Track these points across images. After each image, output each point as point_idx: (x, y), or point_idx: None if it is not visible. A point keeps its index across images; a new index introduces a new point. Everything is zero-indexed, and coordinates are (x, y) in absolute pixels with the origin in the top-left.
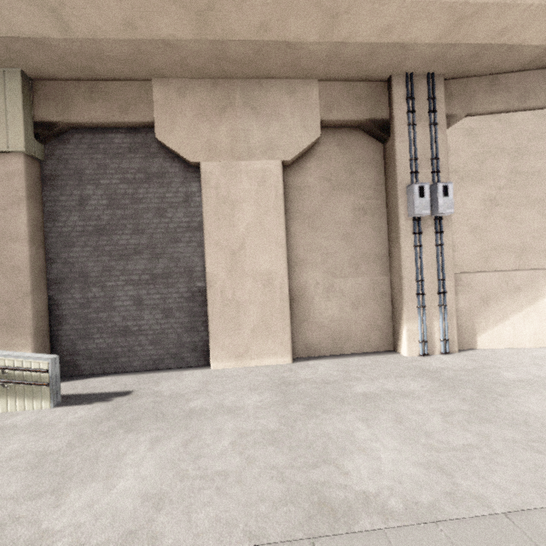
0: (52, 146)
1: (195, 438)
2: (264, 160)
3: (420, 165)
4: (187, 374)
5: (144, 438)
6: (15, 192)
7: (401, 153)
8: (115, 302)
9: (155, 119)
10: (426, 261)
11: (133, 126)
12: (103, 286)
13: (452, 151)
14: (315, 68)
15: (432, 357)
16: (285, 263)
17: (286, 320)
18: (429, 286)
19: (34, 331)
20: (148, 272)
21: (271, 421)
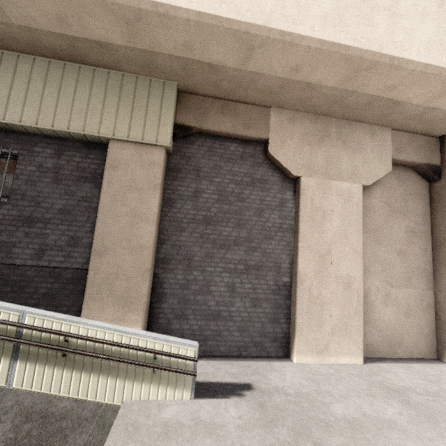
0: (179, 144)
1: None
2: (350, 183)
3: None
4: (279, 367)
5: None
6: (153, 179)
7: None
8: (212, 286)
9: (270, 137)
10: None
11: (247, 139)
12: (203, 270)
13: None
14: (397, 121)
15: None
16: (361, 270)
17: (360, 322)
18: None
19: (146, 308)
20: (243, 262)
21: None
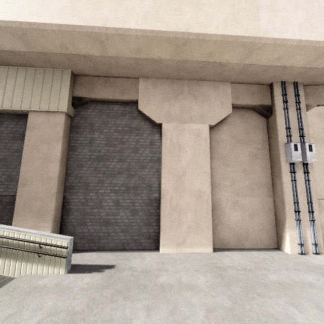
0: (79, 110)
1: (176, 309)
2: (199, 124)
3: (292, 131)
4: (146, 255)
5: (139, 305)
6: (57, 134)
7: (280, 124)
8: (103, 203)
9: (139, 98)
10: (299, 190)
11: (125, 102)
12: (97, 192)
13: (309, 125)
14: (230, 76)
15: (308, 256)
16: (210, 185)
17: (209, 222)
18: (302, 206)
19: (54, 218)
20: (124, 185)
21: (224, 299)
